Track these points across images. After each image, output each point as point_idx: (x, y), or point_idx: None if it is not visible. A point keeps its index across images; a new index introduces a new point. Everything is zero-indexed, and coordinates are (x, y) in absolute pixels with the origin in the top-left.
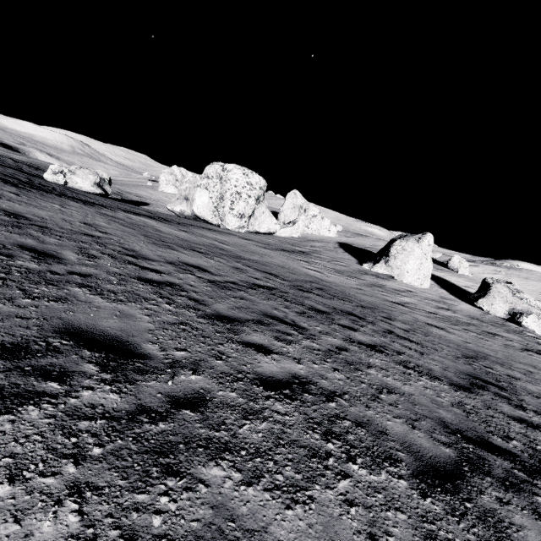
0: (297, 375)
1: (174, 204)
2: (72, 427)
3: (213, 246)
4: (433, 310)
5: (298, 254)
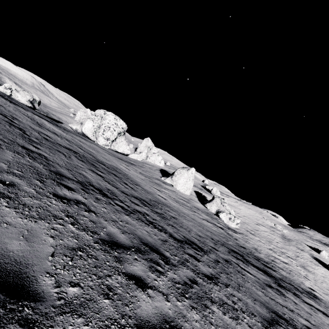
0: (42, 154)
1: (73, 125)
2: None
3: (71, 139)
4: (175, 197)
5: (128, 162)
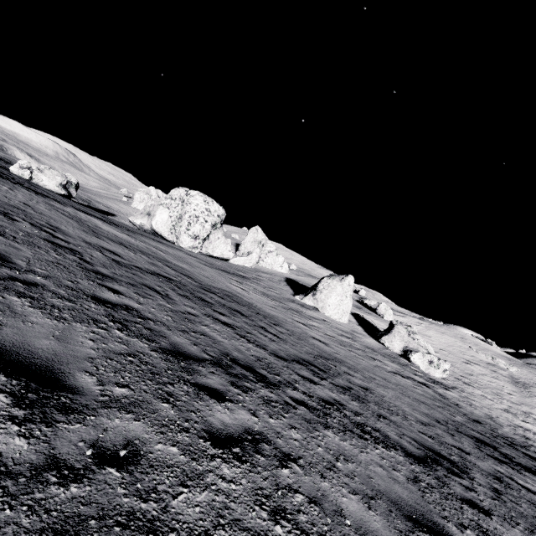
0: (129, 306)
1: (136, 217)
2: None
3: (147, 249)
4: (333, 335)
5: (237, 276)
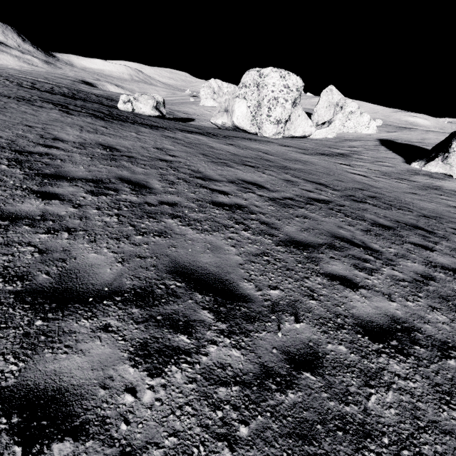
0: (396, 318)
1: (216, 118)
2: (213, 395)
3: (259, 158)
4: None
5: (338, 157)
